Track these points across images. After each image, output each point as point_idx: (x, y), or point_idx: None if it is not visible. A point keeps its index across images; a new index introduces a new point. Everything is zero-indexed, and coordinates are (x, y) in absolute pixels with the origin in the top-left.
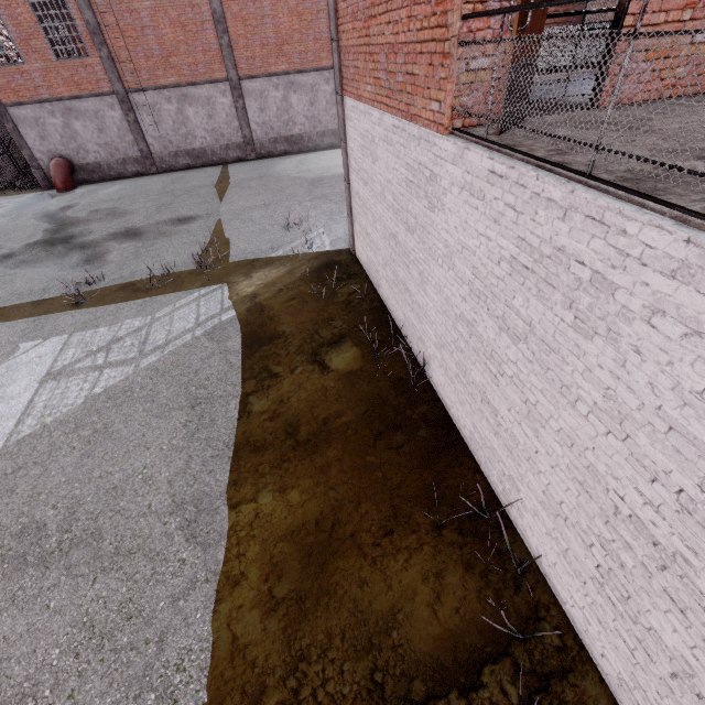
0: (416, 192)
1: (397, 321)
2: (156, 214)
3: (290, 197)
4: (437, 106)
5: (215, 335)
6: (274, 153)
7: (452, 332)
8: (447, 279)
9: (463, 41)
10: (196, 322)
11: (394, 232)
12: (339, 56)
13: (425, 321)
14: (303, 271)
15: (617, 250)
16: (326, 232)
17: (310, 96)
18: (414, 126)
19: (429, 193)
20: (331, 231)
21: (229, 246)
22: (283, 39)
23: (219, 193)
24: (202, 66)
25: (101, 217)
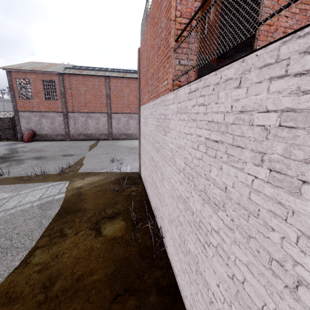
0: (160, 129)
1: (152, 207)
2: (58, 152)
3: (119, 152)
4: (166, 82)
5: (44, 206)
6: (120, 138)
7: (176, 209)
8: (172, 172)
9: (175, 48)
10: (39, 197)
11: (152, 156)
12: (140, 93)
13: (163, 204)
14: (111, 179)
15: (307, 73)
16: (130, 165)
17: (137, 121)
18: (159, 98)
19: (164, 126)
20: (132, 164)
21: (82, 166)
22: (130, 103)
23: (90, 148)
24: (98, 107)
25: (33, 151)
